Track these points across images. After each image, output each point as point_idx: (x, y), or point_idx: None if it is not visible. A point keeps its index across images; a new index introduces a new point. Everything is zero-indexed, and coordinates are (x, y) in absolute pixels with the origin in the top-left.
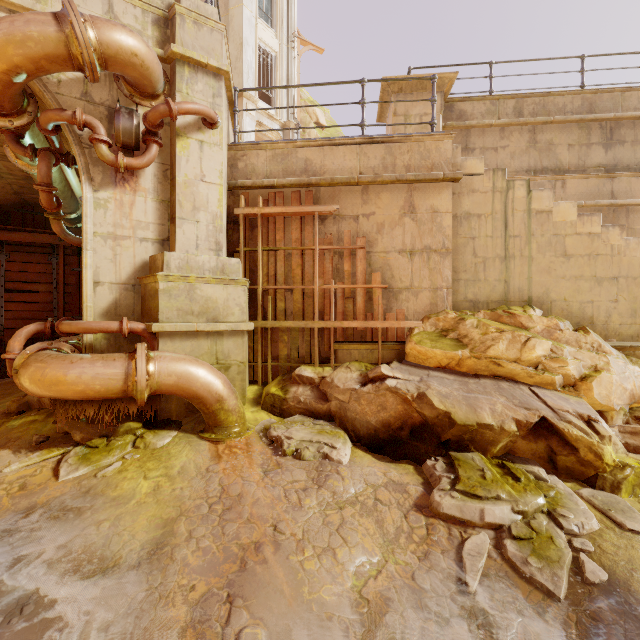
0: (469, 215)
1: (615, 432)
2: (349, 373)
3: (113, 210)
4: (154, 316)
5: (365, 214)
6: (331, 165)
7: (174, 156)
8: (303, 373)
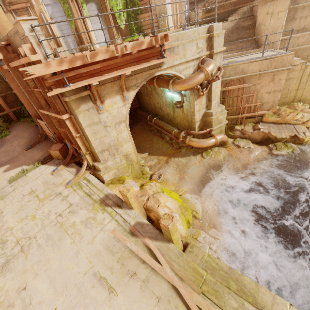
0: (290, 78)
1: (309, 132)
2: (249, 127)
3: (198, 104)
4: (210, 126)
5: (258, 83)
6: (250, 69)
7: (211, 84)
8: (237, 128)
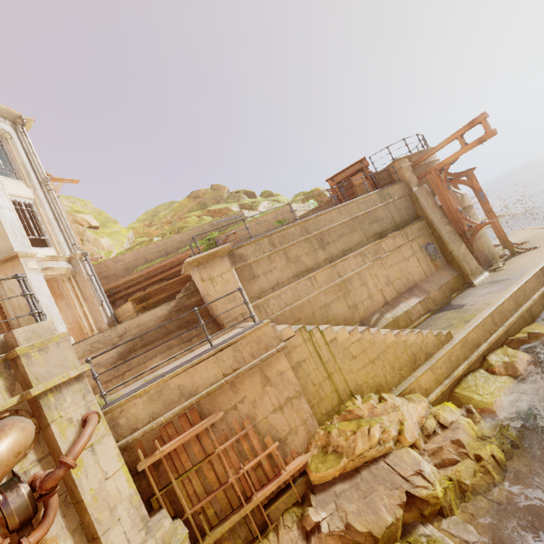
0: (299, 363)
1: (427, 459)
2: (290, 532)
3: None
4: None
5: (240, 400)
6: (200, 380)
7: (72, 482)
8: None
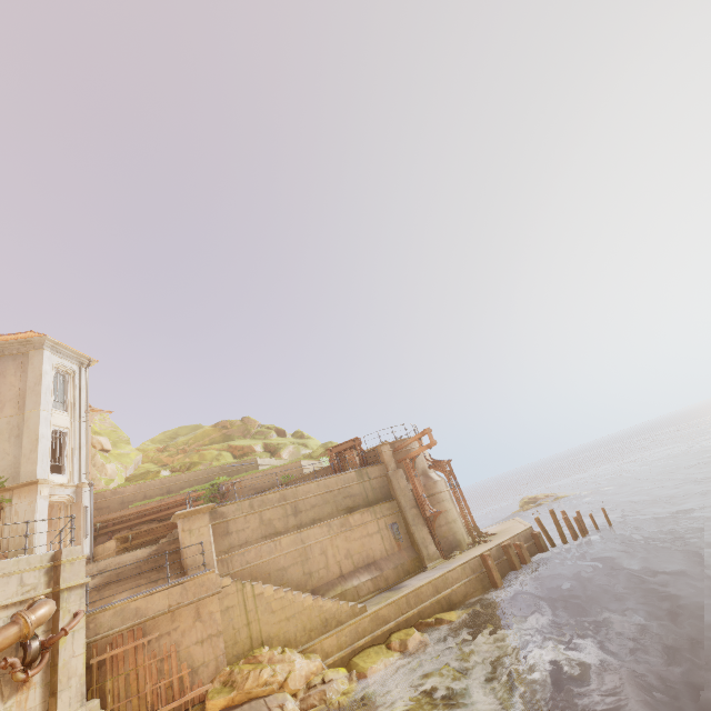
0: (228, 607)
1: (297, 703)
2: None
3: (15, 710)
4: None
5: (174, 628)
6: (152, 606)
7: (57, 650)
8: None
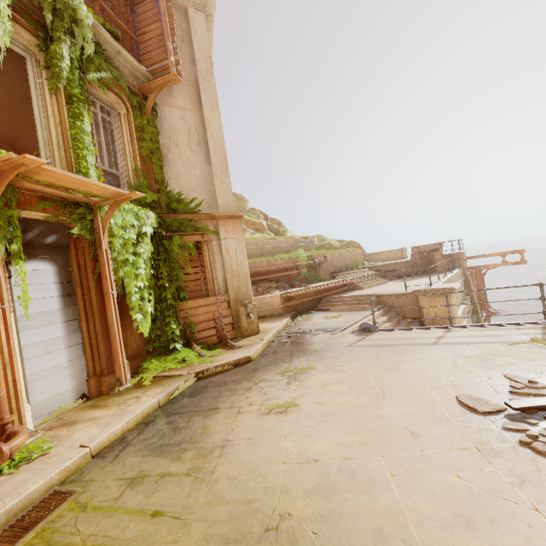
0: None
1: None
2: None
3: None
4: None
5: None
6: None
7: None
8: None
